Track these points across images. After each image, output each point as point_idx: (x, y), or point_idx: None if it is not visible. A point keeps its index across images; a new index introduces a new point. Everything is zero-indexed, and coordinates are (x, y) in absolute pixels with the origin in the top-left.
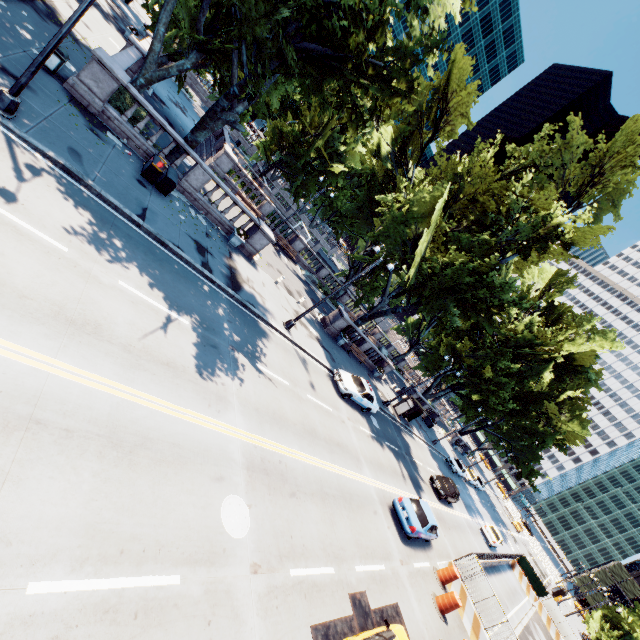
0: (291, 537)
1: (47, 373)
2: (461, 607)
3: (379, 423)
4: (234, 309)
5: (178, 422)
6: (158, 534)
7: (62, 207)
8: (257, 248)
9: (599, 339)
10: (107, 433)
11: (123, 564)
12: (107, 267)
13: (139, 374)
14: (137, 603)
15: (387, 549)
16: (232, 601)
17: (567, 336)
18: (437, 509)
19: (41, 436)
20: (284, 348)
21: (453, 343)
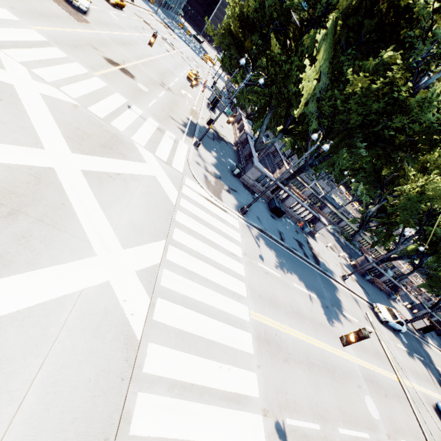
0: (394, 421)
1: (303, 340)
2: None
3: (405, 338)
4: (321, 277)
5: (336, 356)
6: (355, 413)
7: (268, 252)
8: (317, 230)
9: None
10: (324, 365)
11: (352, 425)
12: (288, 277)
13: (318, 333)
14: None
15: None
16: None
17: None
18: None
19: (314, 369)
20: (346, 295)
21: None
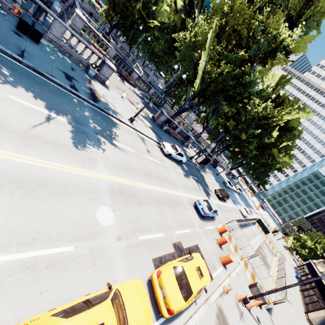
0: (139, 222)
1: None
2: (229, 242)
3: (187, 167)
4: (95, 112)
5: (63, 173)
6: (57, 228)
7: None
8: (106, 76)
9: (302, 112)
10: (14, 181)
11: (36, 245)
12: None
13: (33, 149)
14: (48, 261)
15: (192, 223)
16: (106, 254)
17: (285, 112)
18: (218, 203)
19: None
20: (130, 133)
21: (225, 123)
